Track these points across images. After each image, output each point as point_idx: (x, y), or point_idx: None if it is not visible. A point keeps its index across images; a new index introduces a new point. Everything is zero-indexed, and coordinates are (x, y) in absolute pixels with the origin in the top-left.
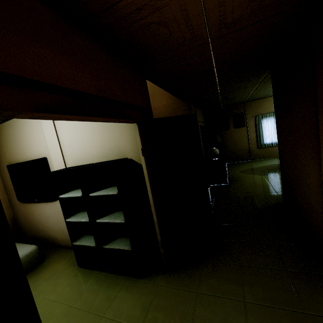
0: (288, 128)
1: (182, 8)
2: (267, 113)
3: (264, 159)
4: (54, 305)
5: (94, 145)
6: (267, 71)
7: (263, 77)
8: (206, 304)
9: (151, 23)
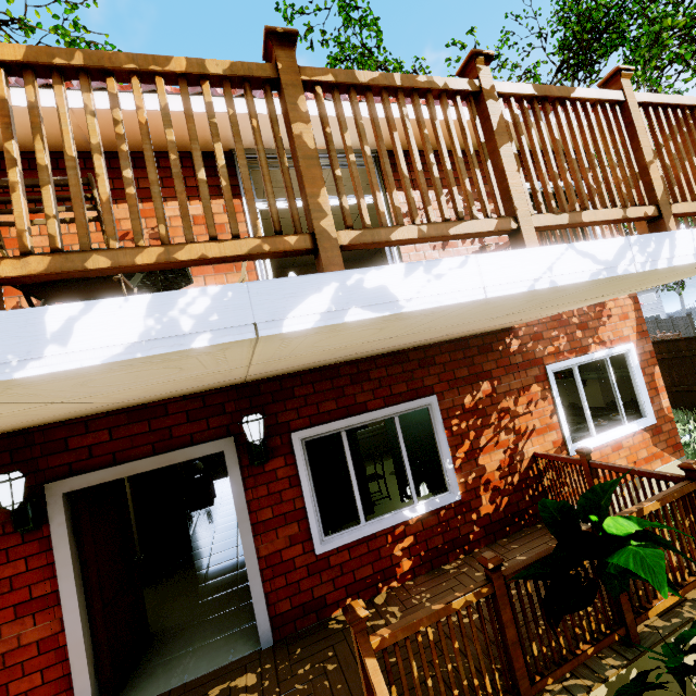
0: None
1: None
2: None
3: None
4: None
5: None
6: None
7: None
8: (181, 581)
9: None
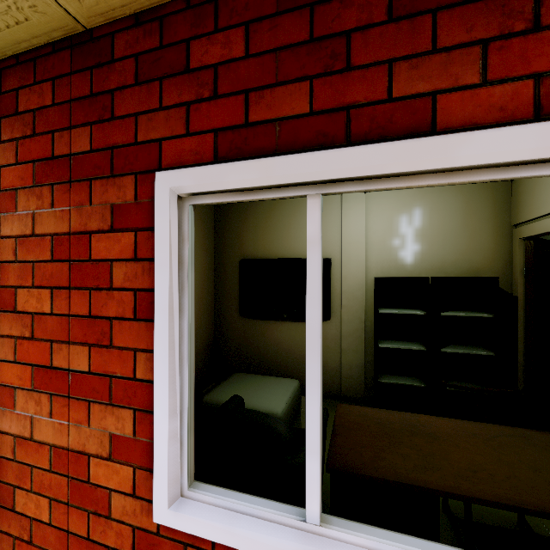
0: None
1: None
2: None
3: None
4: None
5: (428, 254)
6: None
7: None
8: None
9: None
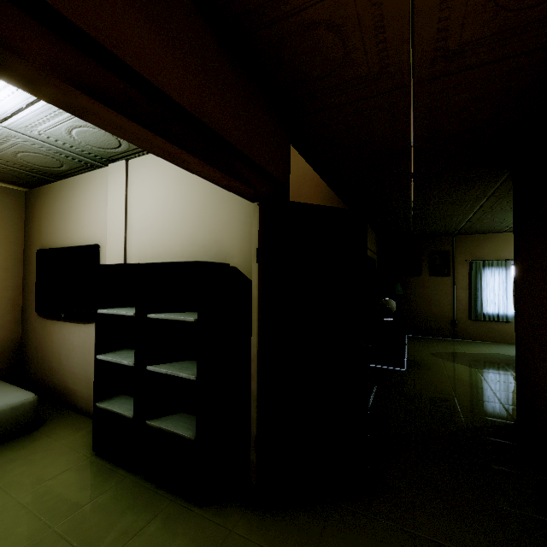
0: (541, 274)
1: (375, 1)
2: (493, 259)
3: (480, 342)
4: (20, 516)
5: (180, 234)
6: (505, 173)
7: (497, 185)
8: None
9: (315, 23)
